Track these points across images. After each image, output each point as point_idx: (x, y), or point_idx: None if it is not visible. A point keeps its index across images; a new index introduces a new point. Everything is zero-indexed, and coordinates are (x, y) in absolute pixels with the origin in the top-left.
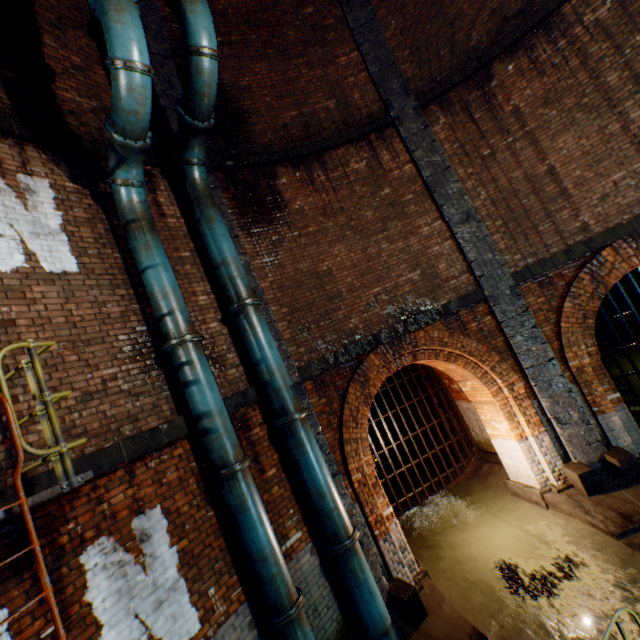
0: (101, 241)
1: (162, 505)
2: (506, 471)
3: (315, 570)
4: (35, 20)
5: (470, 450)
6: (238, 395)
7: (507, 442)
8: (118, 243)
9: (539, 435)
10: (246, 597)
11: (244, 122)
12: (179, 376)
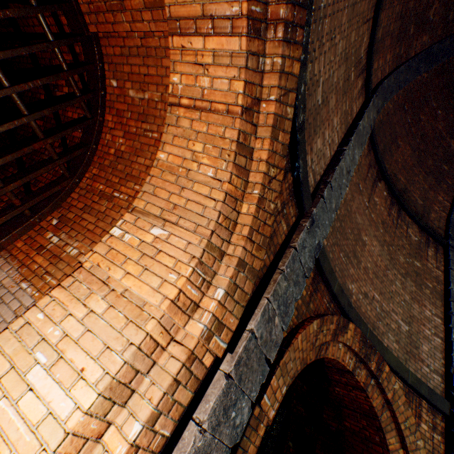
0: None
1: None
2: None
3: None
4: None
5: None
6: None
7: None
8: None
9: None
10: None
11: None
12: None
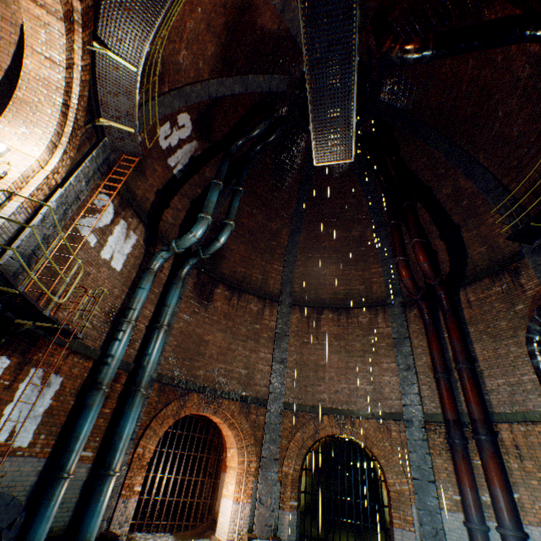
0: (134, 266)
1: (64, 379)
2: (217, 528)
3: (81, 481)
4: (178, 191)
5: (208, 516)
6: (126, 362)
7: (229, 501)
8: (139, 270)
9: (246, 503)
10: (48, 457)
11: (221, 259)
12: (116, 334)
